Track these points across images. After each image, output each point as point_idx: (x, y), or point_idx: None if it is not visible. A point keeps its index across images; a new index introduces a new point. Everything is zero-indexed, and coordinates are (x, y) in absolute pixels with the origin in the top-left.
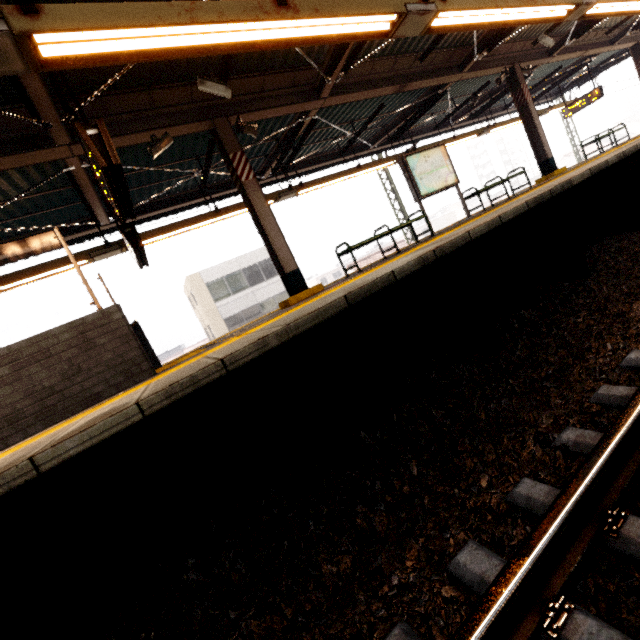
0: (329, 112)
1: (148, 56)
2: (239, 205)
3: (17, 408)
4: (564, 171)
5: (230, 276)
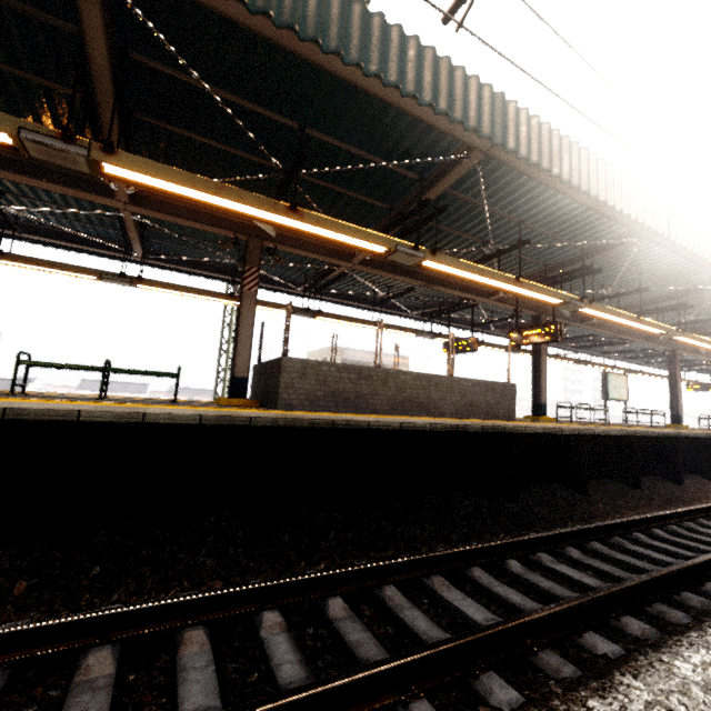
0: None
1: (593, 316)
2: (492, 345)
3: (481, 406)
4: (686, 428)
5: (362, 364)
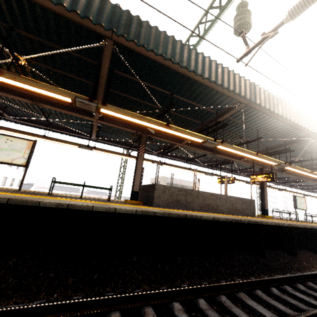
0: None
1: (290, 170)
2: (239, 180)
3: (239, 209)
4: None
5: (175, 184)
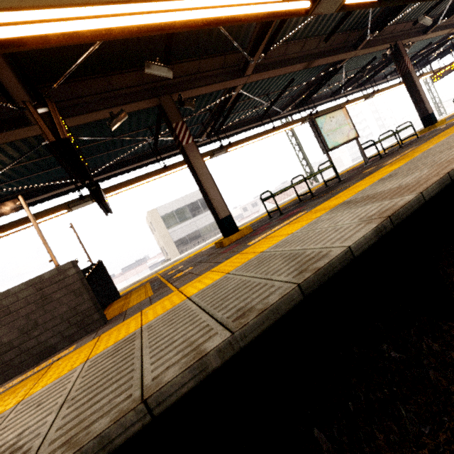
0: (250, 87)
1: (90, 37)
2: (182, 162)
3: None
4: (443, 123)
5: (178, 210)
